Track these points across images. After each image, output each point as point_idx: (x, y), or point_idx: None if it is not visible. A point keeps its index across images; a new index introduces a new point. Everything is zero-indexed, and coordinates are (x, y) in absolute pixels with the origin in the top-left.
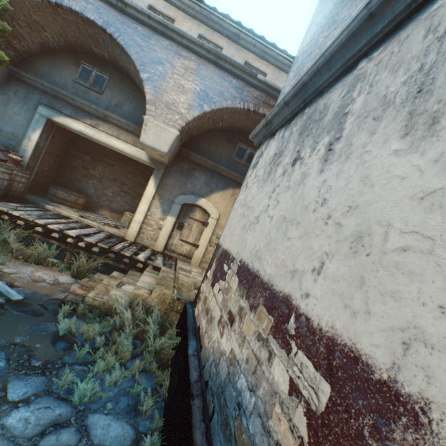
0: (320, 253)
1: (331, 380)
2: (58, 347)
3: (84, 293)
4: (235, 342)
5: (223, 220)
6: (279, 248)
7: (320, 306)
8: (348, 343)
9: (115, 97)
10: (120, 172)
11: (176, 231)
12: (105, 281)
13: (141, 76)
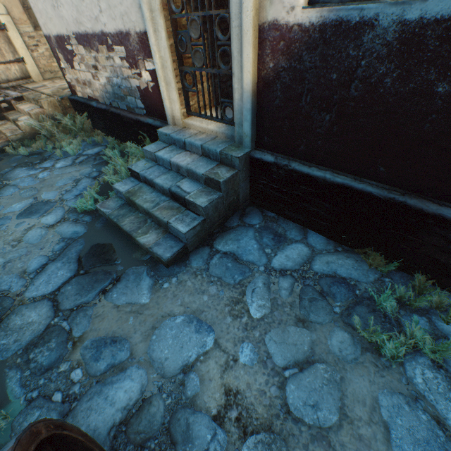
0: (97, 2)
1: (123, 45)
2: (36, 156)
3: (3, 142)
4: (105, 73)
5: (14, 11)
6: (84, 10)
7: (110, 26)
8: (119, 31)
9: None
10: None
11: None
12: (2, 129)
13: None
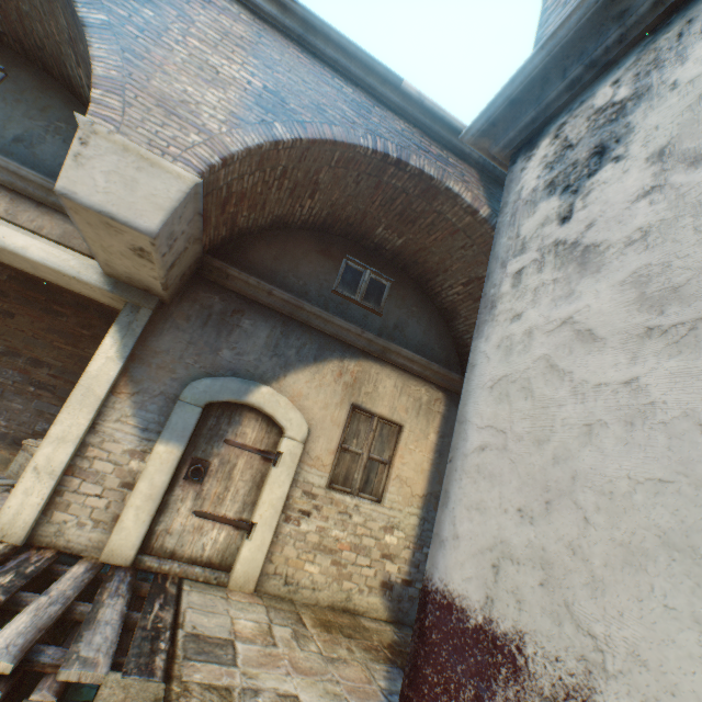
0: None
1: None
2: None
3: None
4: None
5: (319, 441)
6: None
7: None
8: None
9: (15, 121)
10: (32, 332)
11: (184, 485)
12: None
13: (80, 13)
